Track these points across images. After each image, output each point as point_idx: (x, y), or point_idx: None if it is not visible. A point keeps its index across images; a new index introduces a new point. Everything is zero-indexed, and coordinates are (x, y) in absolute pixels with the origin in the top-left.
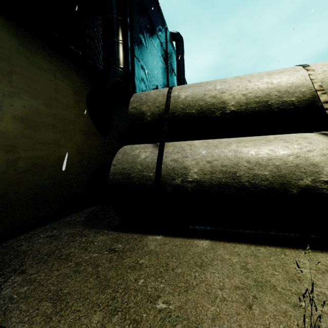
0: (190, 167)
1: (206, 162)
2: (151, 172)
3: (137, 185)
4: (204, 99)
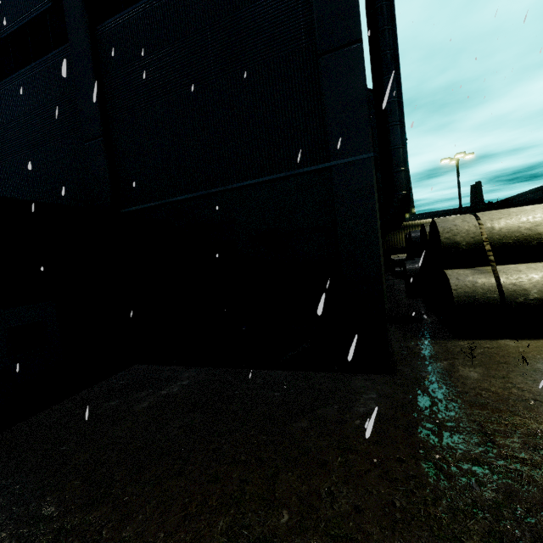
0: (530, 289)
1: (542, 285)
2: (494, 294)
3: (482, 304)
4: (520, 231)
